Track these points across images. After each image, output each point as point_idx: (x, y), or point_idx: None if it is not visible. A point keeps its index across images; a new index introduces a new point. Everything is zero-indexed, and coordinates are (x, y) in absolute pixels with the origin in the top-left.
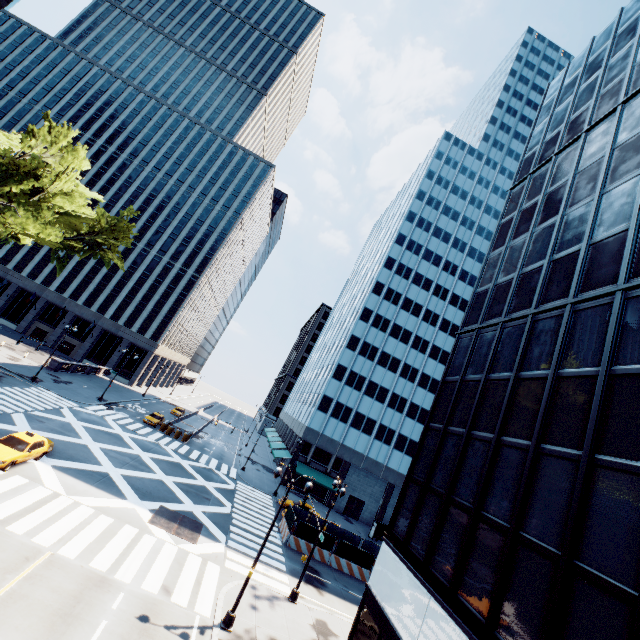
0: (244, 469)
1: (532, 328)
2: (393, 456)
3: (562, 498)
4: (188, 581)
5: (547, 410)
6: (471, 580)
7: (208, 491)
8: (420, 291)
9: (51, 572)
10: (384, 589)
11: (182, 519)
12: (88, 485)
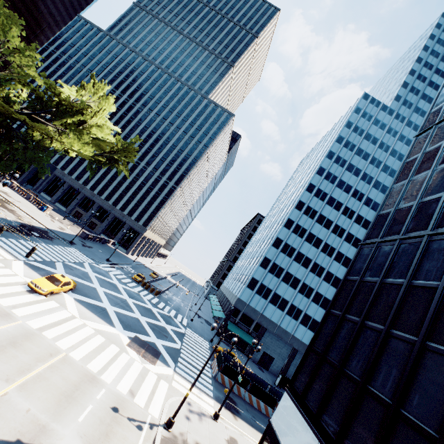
0: (192, 320)
1: (426, 246)
2: (299, 329)
3: (443, 390)
4: (146, 390)
5: (435, 314)
6: (354, 438)
7: (167, 331)
8: (332, 210)
9: (64, 366)
10: (282, 427)
11: (148, 347)
12: (93, 314)
